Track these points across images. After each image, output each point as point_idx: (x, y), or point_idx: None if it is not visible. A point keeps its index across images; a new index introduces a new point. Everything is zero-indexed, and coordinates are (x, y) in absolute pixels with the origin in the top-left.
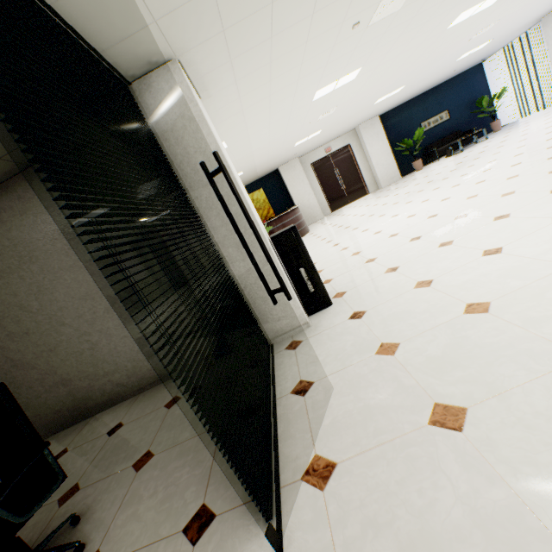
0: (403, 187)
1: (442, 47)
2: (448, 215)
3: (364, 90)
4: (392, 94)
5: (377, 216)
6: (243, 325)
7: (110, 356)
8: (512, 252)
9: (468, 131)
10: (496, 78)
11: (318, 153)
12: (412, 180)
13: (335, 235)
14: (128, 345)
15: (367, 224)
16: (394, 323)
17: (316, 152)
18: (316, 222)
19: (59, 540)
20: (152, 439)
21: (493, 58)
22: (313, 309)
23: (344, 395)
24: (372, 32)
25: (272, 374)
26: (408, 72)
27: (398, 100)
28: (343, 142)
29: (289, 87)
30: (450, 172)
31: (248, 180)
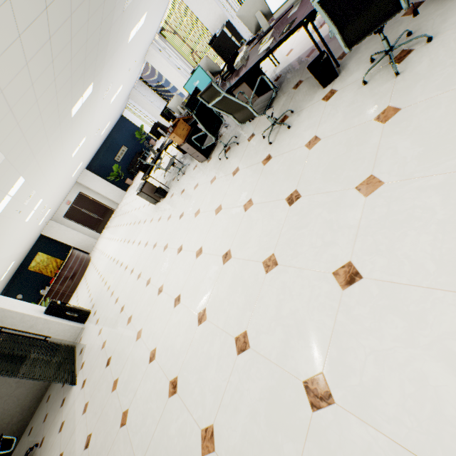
0: (124, 206)
1: (81, 152)
2: (123, 239)
3: (56, 189)
4: (80, 167)
5: (111, 240)
6: (52, 351)
7: (5, 415)
8: (123, 264)
9: (142, 151)
10: (136, 118)
11: (64, 208)
12: (127, 198)
13: (98, 262)
14: (11, 402)
15: (108, 249)
16: (101, 310)
17: (62, 208)
18: (94, 248)
19: (31, 455)
20: (46, 412)
21: (127, 110)
22: (85, 320)
23: (88, 344)
24: (31, 201)
25: (75, 355)
26: (75, 165)
27: (88, 159)
28: (75, 193)
29: (7, 238)
30: (135, 193)
31: (24, 256)
